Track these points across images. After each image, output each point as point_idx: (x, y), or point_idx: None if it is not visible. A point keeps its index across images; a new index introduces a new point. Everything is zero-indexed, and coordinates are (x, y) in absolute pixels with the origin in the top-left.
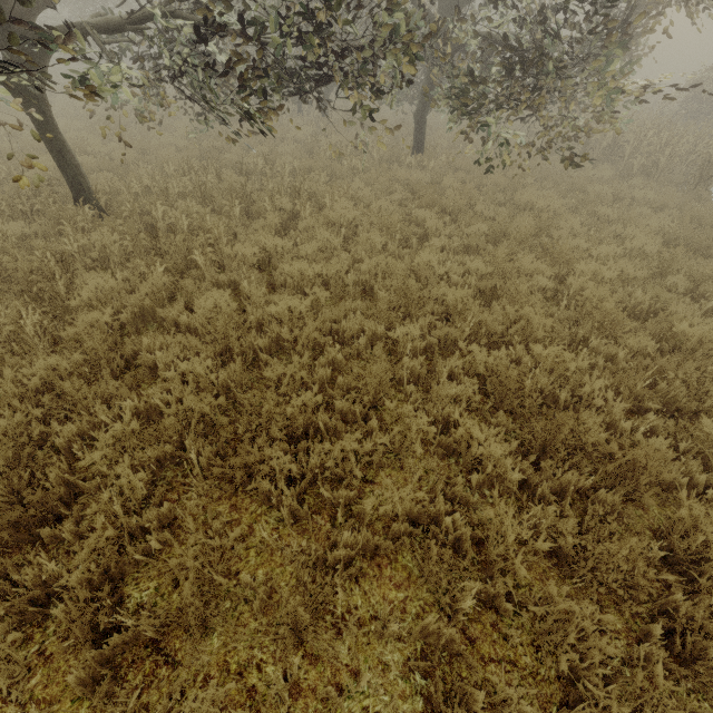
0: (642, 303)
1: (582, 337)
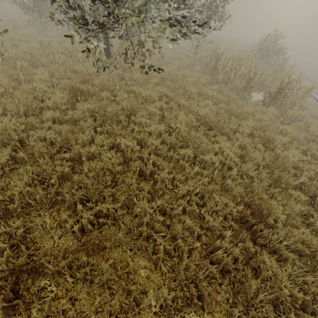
0: (151, 168)
1: (82, 197)
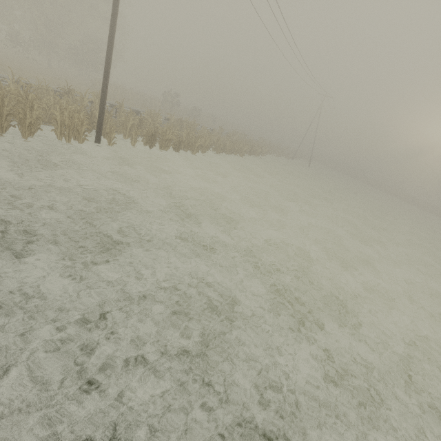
0: None
1: None
